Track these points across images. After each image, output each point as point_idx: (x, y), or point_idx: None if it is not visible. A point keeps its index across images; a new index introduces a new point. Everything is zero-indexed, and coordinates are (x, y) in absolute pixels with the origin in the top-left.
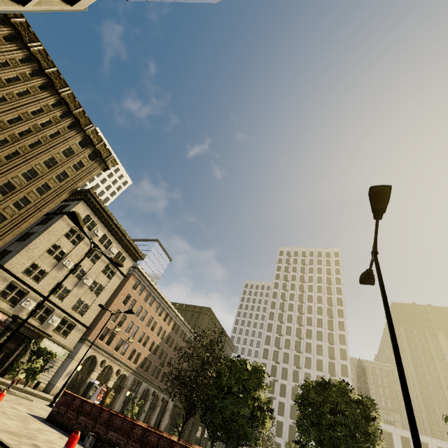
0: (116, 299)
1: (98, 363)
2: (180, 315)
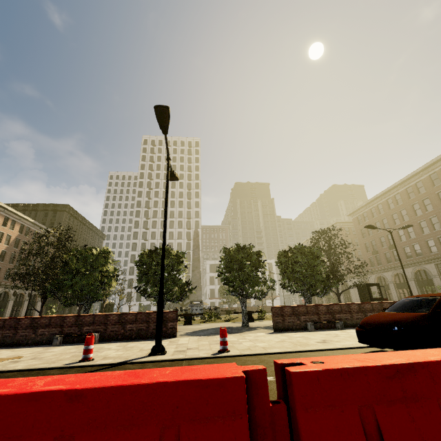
0: None
1: None
2: (26, 217)
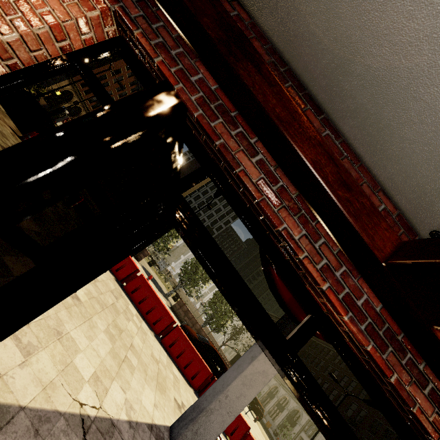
0: (108, 66)
1: (72, 100)
2: None
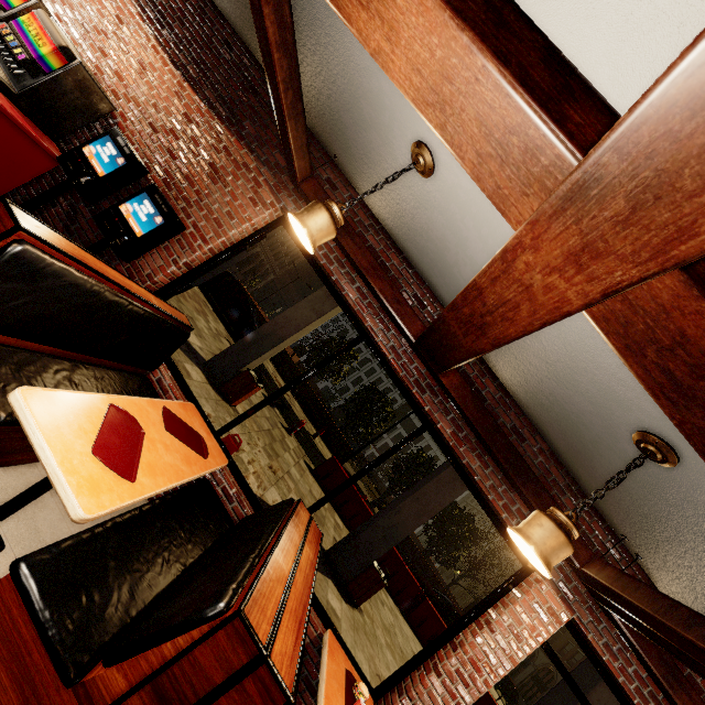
0: None
1: None
2: None
